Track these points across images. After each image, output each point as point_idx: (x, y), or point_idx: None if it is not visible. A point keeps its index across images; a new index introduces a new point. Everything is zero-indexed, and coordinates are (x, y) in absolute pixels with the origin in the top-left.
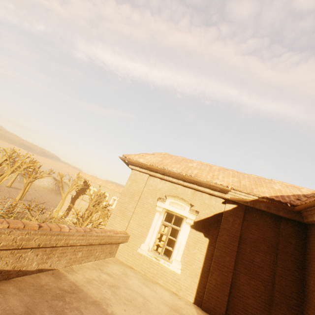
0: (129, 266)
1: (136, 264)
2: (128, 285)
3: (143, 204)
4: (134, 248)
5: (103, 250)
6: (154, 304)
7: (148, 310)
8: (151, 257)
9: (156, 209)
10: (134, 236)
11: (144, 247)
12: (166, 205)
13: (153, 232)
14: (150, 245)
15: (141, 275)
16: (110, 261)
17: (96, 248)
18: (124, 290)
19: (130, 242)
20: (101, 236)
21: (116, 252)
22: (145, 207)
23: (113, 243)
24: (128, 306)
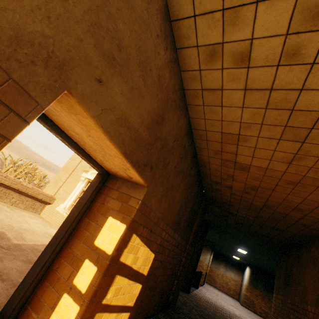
0: (47, 220)
1: (52, 219)
2: (23, 217)
3: (74, 176)
4: (55, 208)
5: (22, 200)
6: (31, 226)
7: (18, 222)
8: (64, 213)
9: (81, 178)
10: (59, 199)
11: (62, 206)
12: (88, 175)
13: (73, 196)
14: (68, 205)
15: (50, 225)
16: (28, 212)
17: (12, 194)
18: (13, 214)
19: (54, 204)
20: (12, 180)
21: (42, 211)
22: (74, 178)
23: (37, 200)
24: (1, 214)
